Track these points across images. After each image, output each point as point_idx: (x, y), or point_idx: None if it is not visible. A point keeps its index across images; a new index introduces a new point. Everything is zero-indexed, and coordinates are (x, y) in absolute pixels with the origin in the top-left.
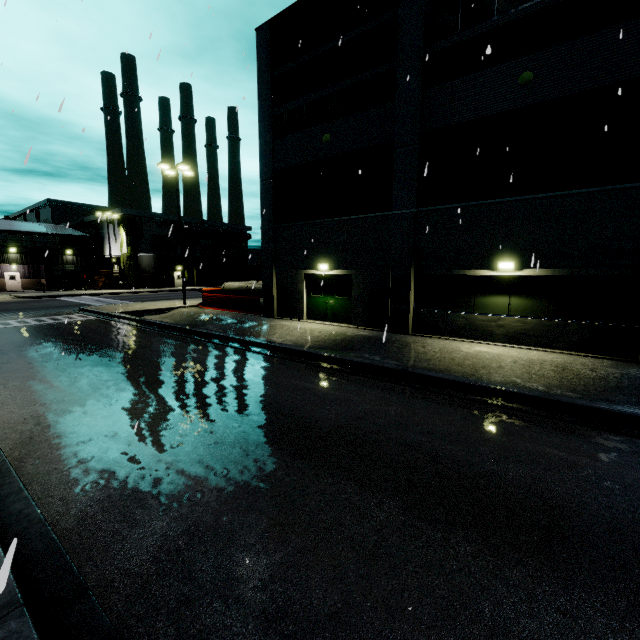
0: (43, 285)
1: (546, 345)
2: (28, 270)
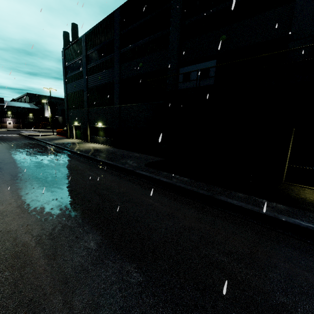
0: (18, 126)
1: (106, 144)
2: (15, 121)
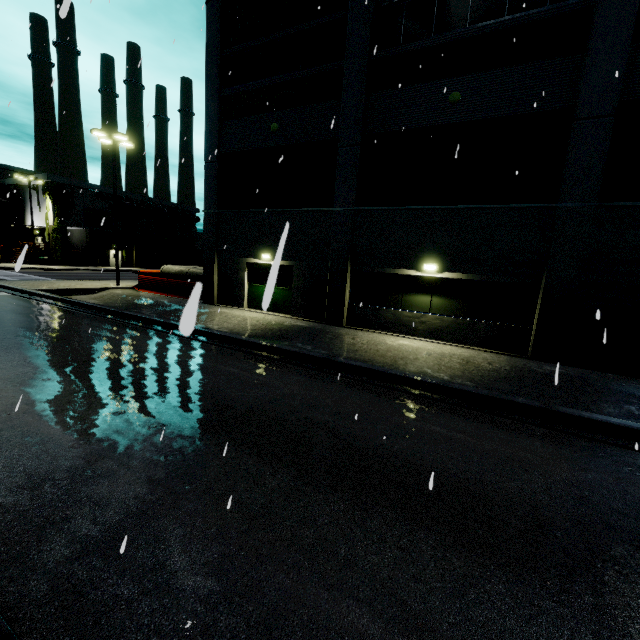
0: None
1: (459, 341)
2: None
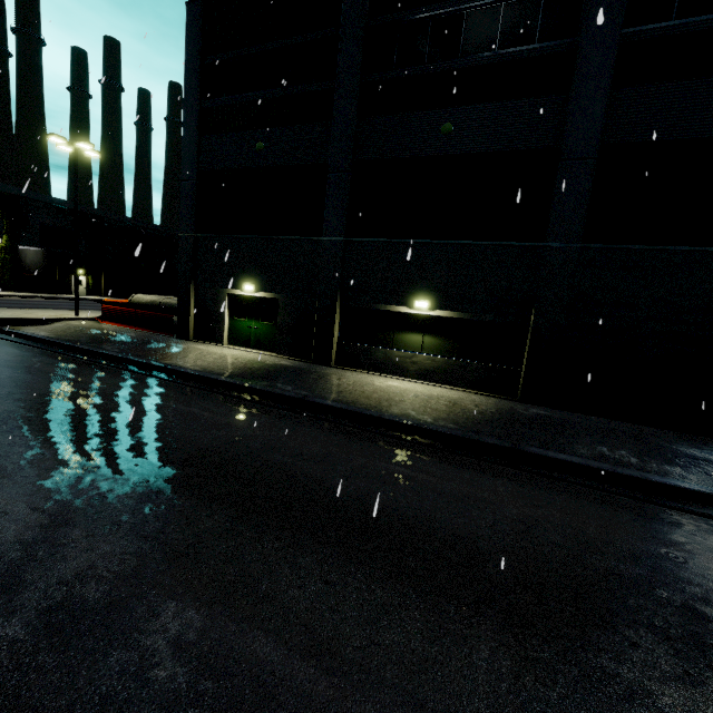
0: None
1: (450, 383)
2: None
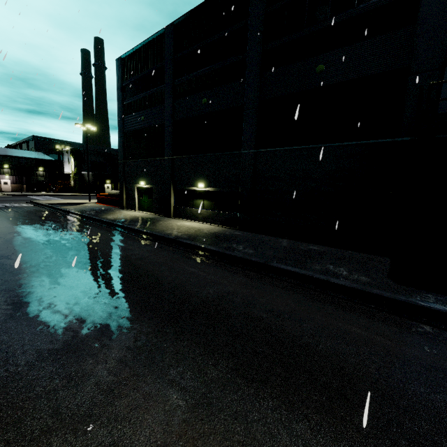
0: (21, 188)
1: (214, 223)
2: (15, 179)
